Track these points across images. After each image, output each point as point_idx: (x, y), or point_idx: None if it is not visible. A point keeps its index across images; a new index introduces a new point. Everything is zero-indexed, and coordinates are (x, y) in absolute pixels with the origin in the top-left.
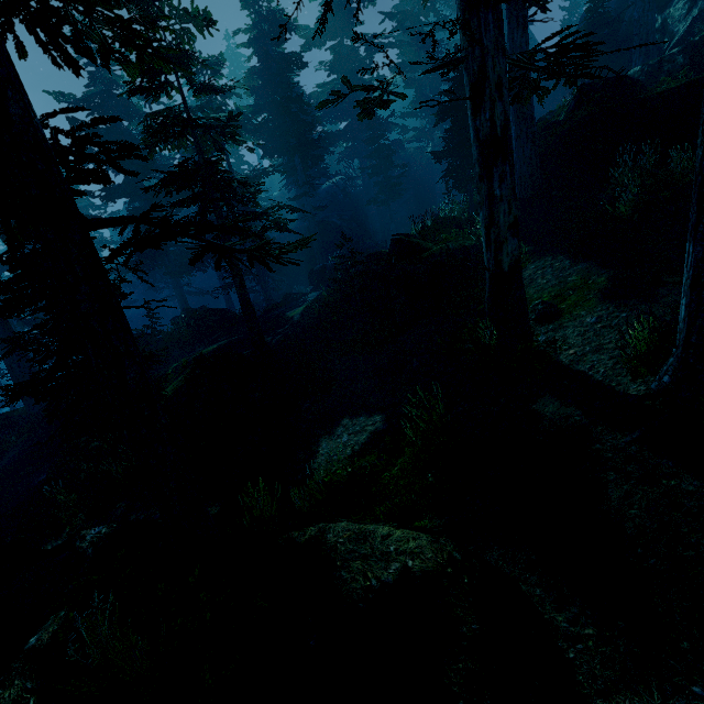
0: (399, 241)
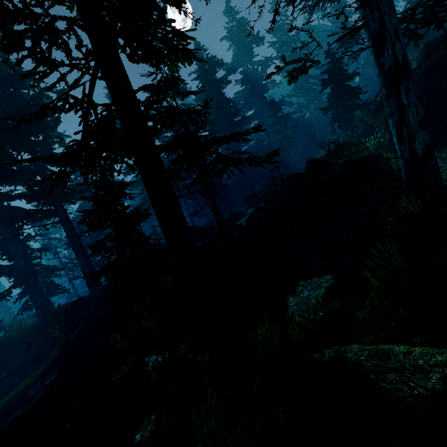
0: (313, 161)
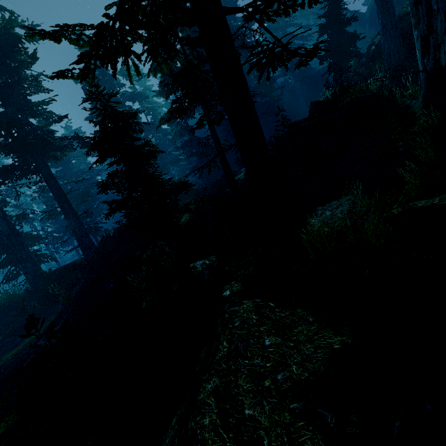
0: (319, 102)
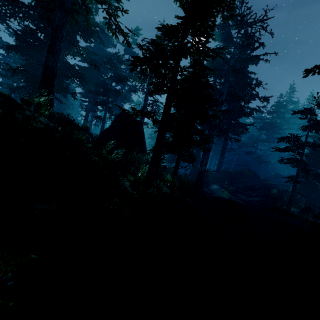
0: None
